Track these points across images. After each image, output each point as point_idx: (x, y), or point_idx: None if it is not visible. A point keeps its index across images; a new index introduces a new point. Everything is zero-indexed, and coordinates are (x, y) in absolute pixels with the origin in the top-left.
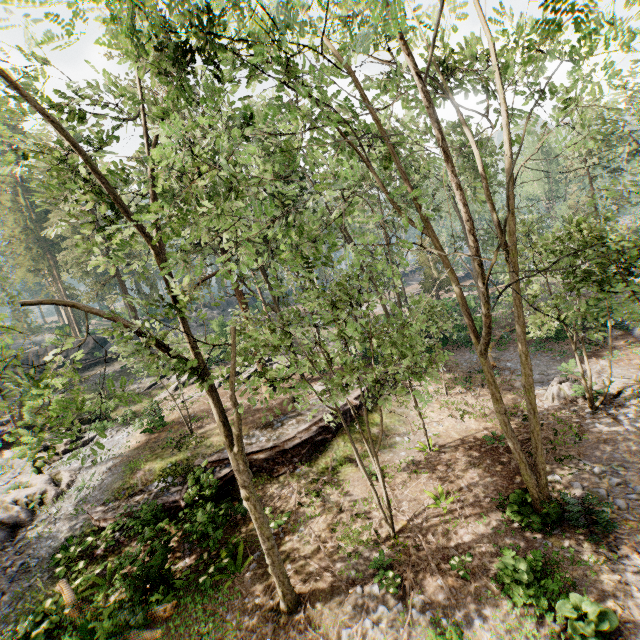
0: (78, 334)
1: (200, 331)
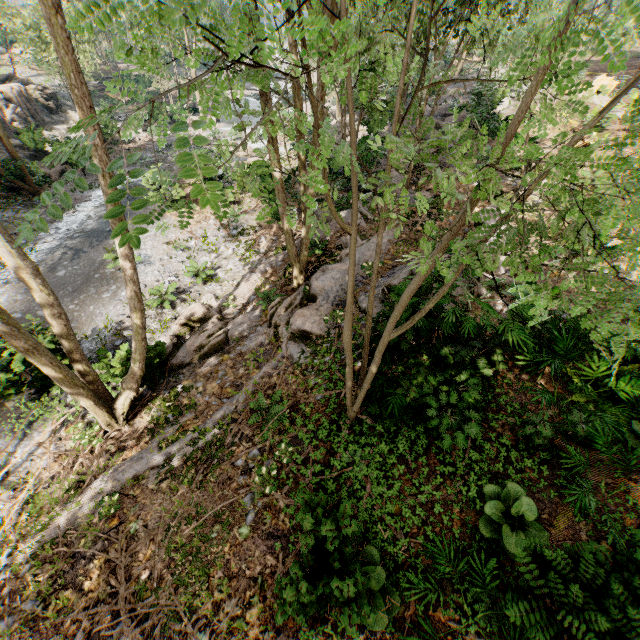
0: None
1: None
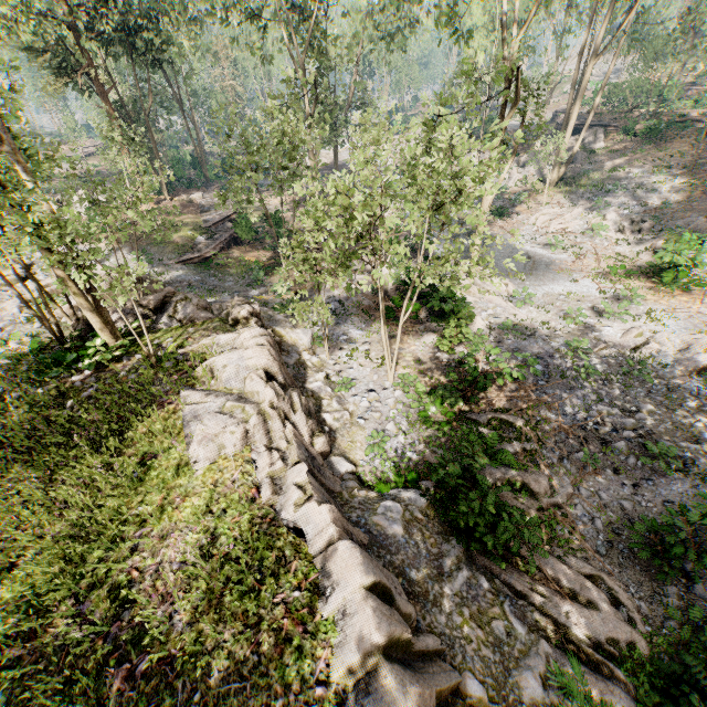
0: None
1: None
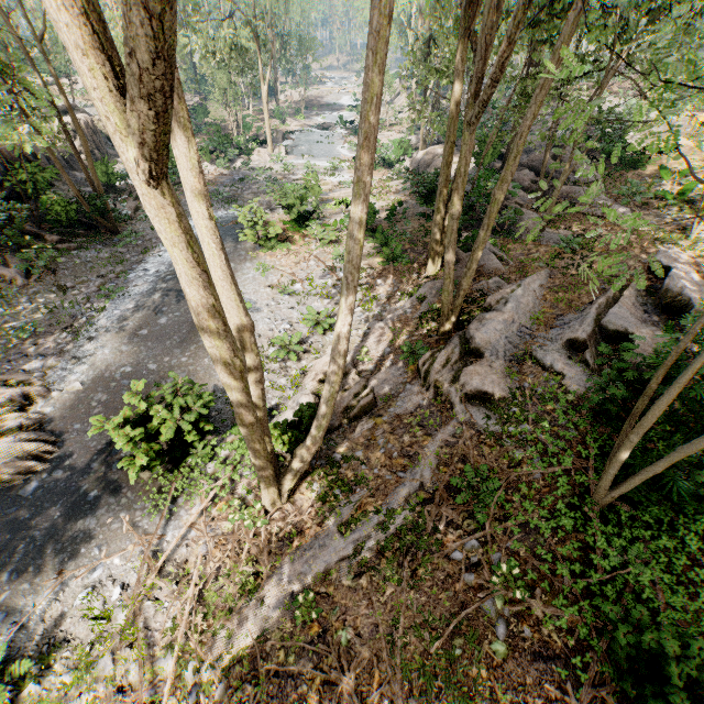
0: None
1: None
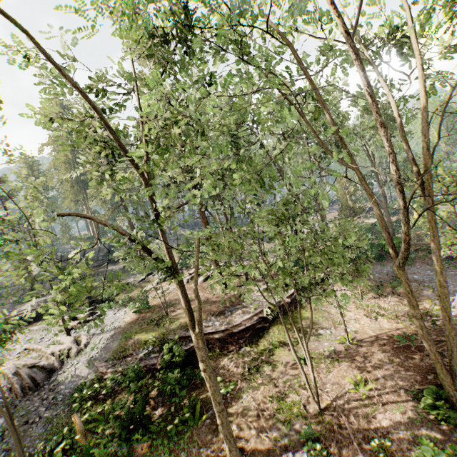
0: (98, 243)
1: (176, 243)
